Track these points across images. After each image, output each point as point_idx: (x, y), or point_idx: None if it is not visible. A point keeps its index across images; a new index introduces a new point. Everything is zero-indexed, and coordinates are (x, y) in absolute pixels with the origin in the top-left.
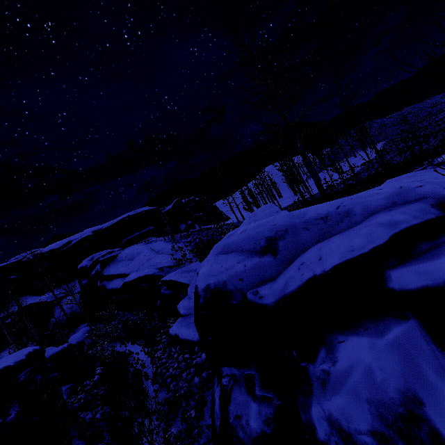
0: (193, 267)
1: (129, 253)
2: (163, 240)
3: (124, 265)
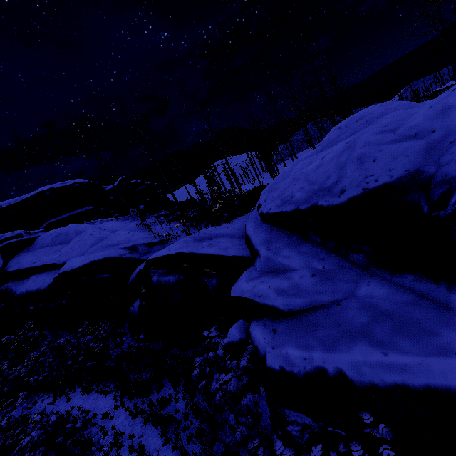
0: (217, 230)
1: (59, 234)
2: (115, 219)
3: (50, 251)
